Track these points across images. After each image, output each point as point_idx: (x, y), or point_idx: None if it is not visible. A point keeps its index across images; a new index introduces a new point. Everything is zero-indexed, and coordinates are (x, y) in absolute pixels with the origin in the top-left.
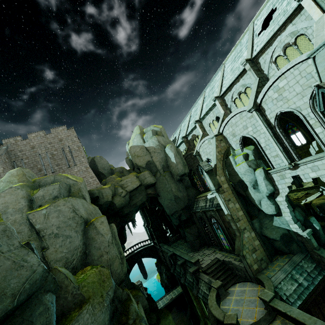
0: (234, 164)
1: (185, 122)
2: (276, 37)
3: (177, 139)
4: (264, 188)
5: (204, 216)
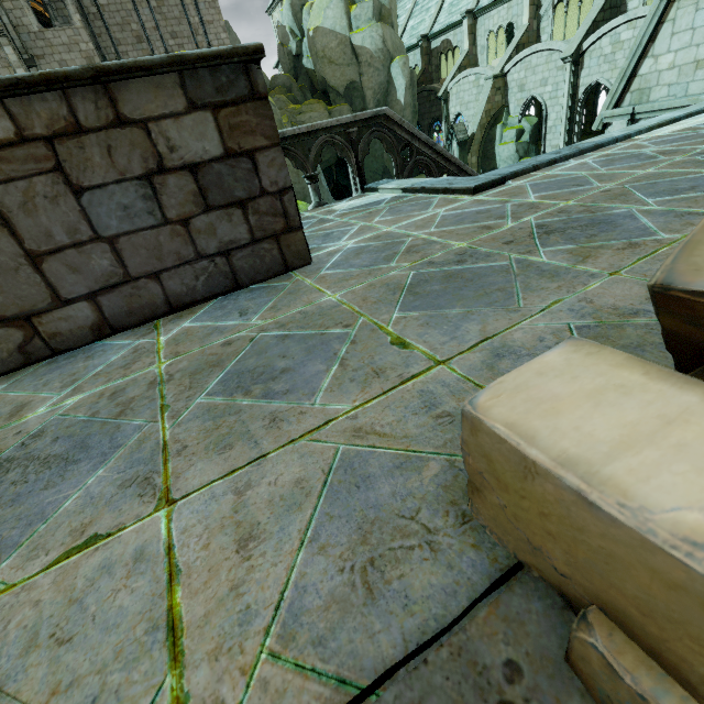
0: (499, 141)
1: None
2: None
3: (403, 32)
4: None
5: None
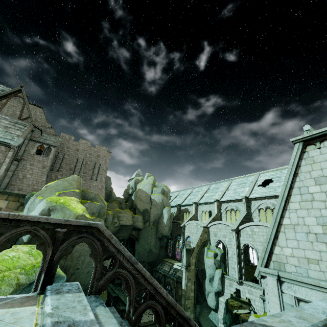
0: (206, 255)
1: (185, 191)
2: (265, 198)
3: (172, 200)
4: (216, 285)
5: (163, 279)
